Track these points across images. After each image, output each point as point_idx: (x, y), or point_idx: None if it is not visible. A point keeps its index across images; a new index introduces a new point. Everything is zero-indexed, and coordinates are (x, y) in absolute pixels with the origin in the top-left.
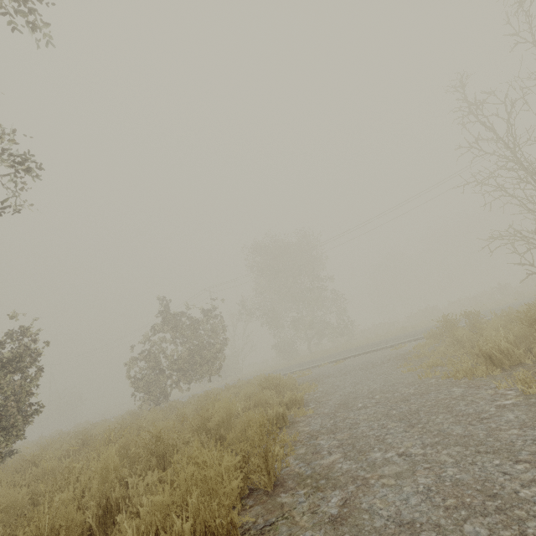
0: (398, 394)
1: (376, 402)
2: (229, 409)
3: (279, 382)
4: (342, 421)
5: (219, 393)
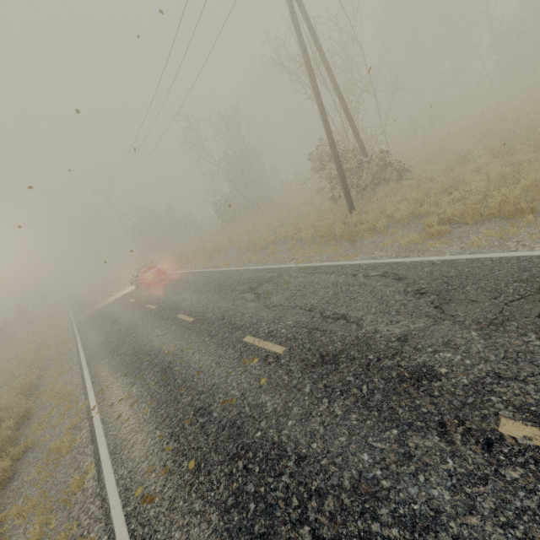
0: None
1: None
2: None
3: None
4: None
5: None
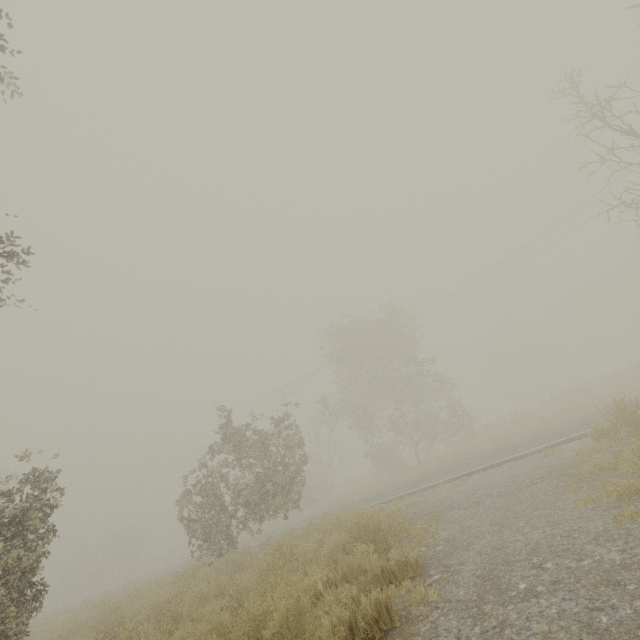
0: (590, 563)
1: (552, 581)
2: (297, 598)
3: (378, 527)
4: (498, 633)
5: (295, 544)
